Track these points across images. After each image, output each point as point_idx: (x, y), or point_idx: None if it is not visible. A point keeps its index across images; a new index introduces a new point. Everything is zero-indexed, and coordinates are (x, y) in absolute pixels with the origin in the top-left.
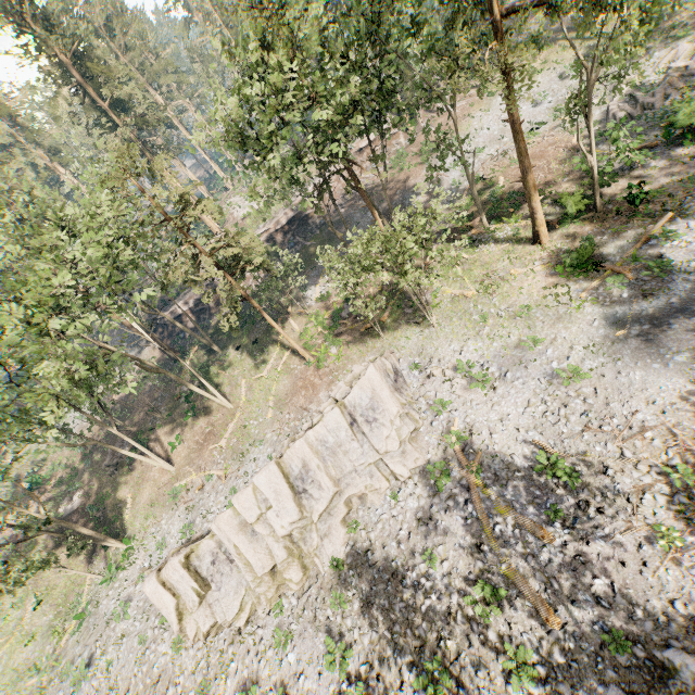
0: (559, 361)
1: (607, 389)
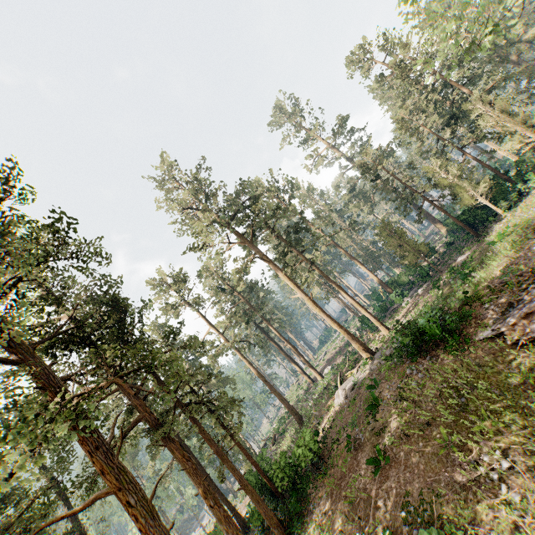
0: None
1: None
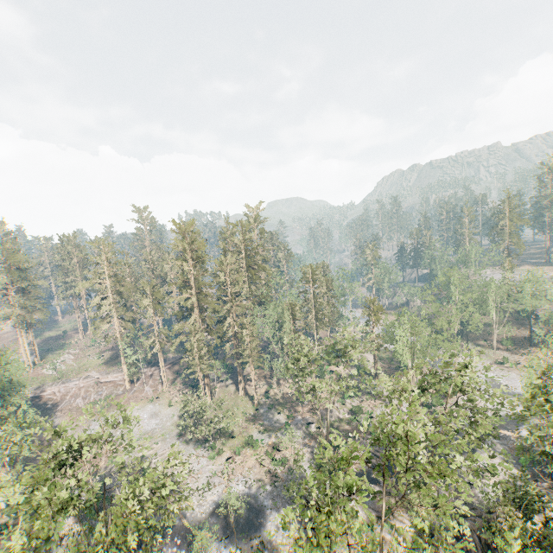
0: None
1: None
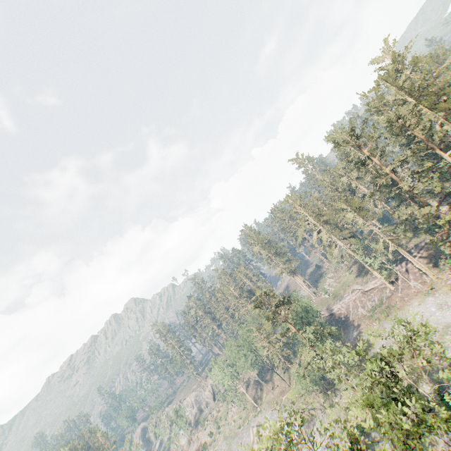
0: None
1: None
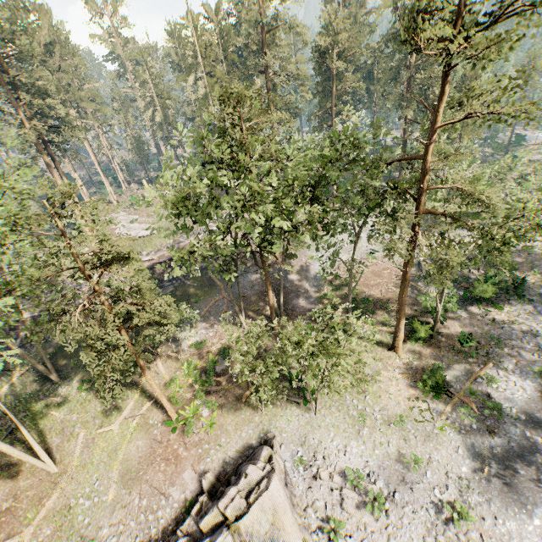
0: (440, 488)
1: (491, 537)
